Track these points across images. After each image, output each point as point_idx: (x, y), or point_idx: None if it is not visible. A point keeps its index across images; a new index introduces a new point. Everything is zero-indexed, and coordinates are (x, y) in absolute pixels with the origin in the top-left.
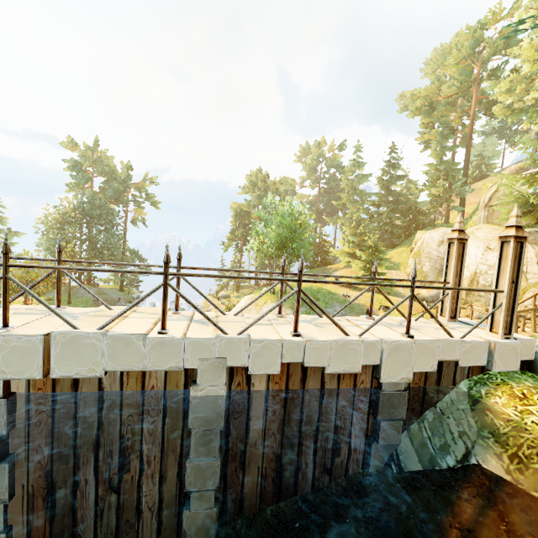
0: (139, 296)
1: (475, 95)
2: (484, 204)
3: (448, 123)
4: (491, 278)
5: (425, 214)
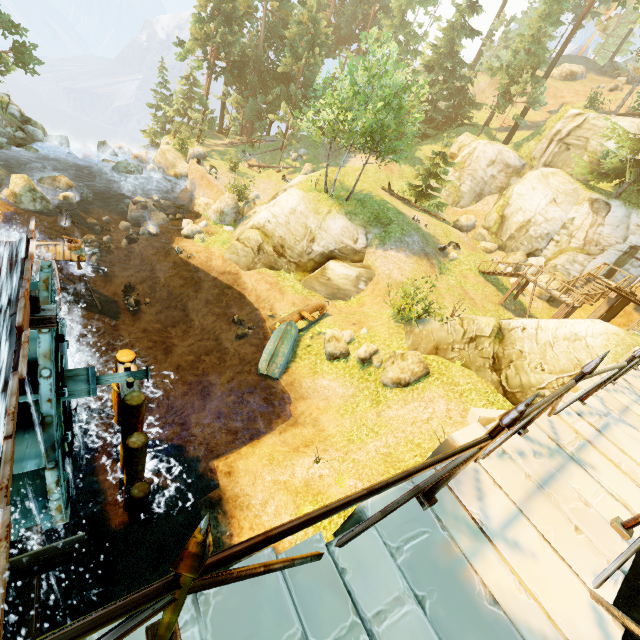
0: (21, 112)
1: None
2: (560, 137)
3: None
4: (541, 232)
5: (473, 106)
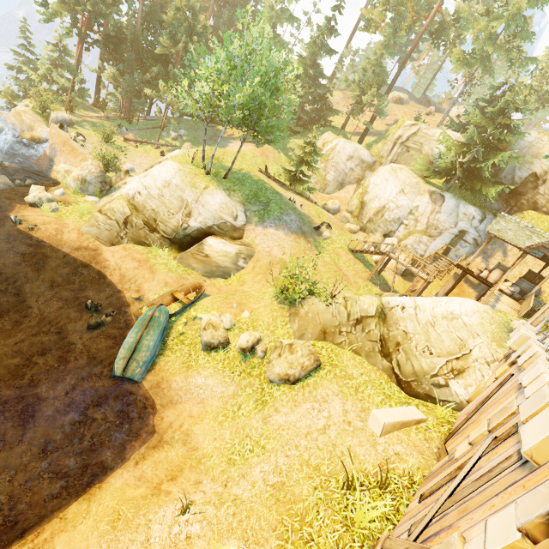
0: None
1: (439, 3)
2: (402, 141)
3: (404, 19)
4: (394, 216)
5: (332, 111)
